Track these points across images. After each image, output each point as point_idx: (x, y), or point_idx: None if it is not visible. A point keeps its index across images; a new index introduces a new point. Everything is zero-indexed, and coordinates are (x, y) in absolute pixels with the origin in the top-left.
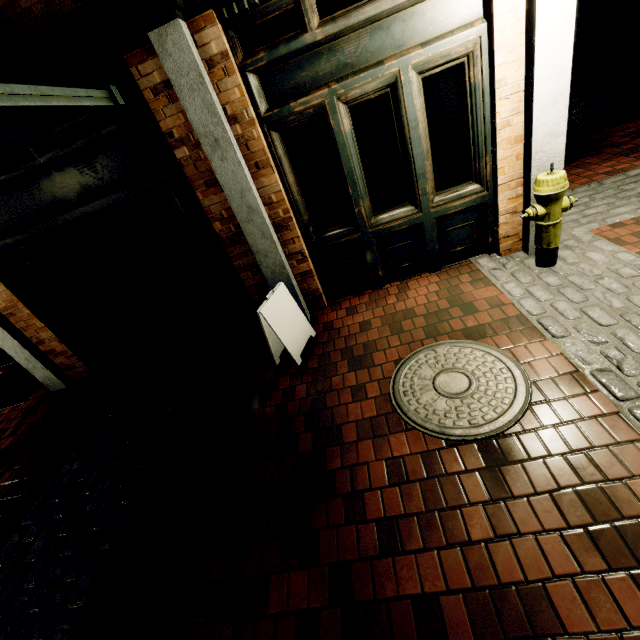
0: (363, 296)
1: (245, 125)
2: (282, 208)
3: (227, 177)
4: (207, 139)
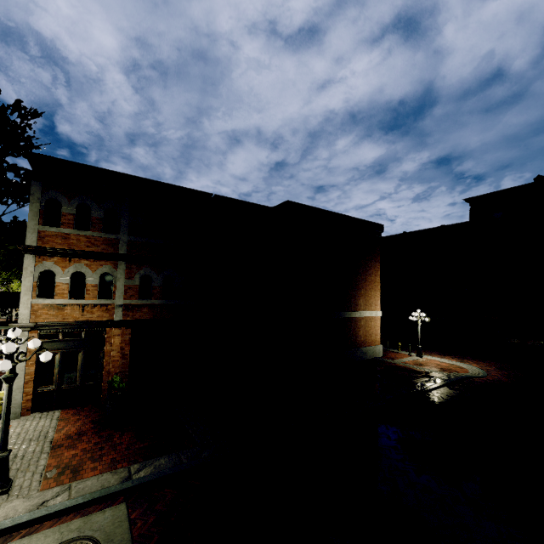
0: None
1: None
2: None
3: None
4: None
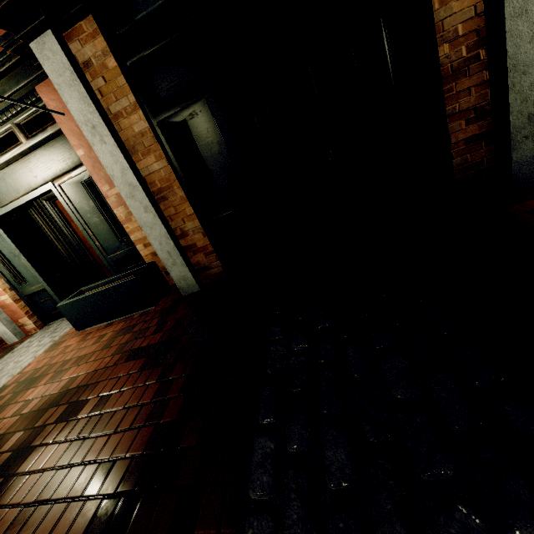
0: None
1: None
2: None
3: None
4: None
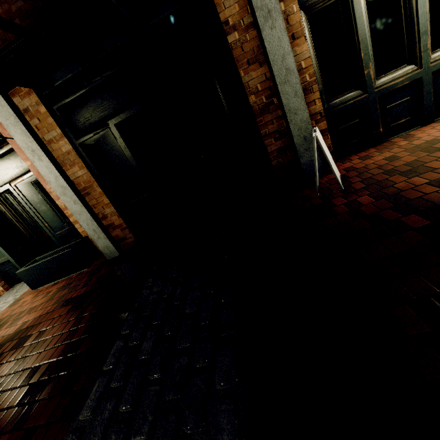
0: (367, 151)
1: (287, 2)
2: (308, 73)
3: (273, 44)
4: (262, 11)
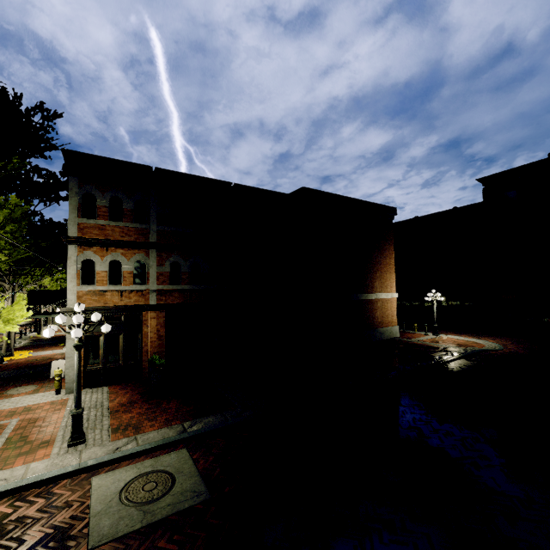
0: None
1: None
2: None
3: None
4: None
